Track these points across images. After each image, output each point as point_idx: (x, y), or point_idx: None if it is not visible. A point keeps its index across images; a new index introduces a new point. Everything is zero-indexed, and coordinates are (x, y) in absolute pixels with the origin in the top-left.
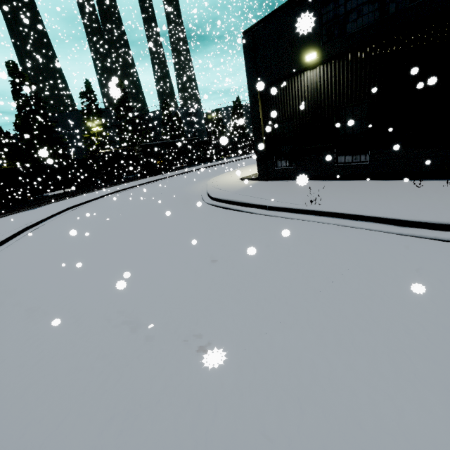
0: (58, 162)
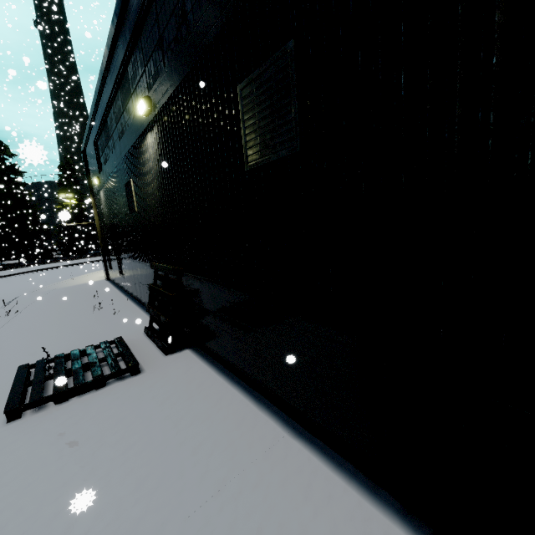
0: (6, 233)
